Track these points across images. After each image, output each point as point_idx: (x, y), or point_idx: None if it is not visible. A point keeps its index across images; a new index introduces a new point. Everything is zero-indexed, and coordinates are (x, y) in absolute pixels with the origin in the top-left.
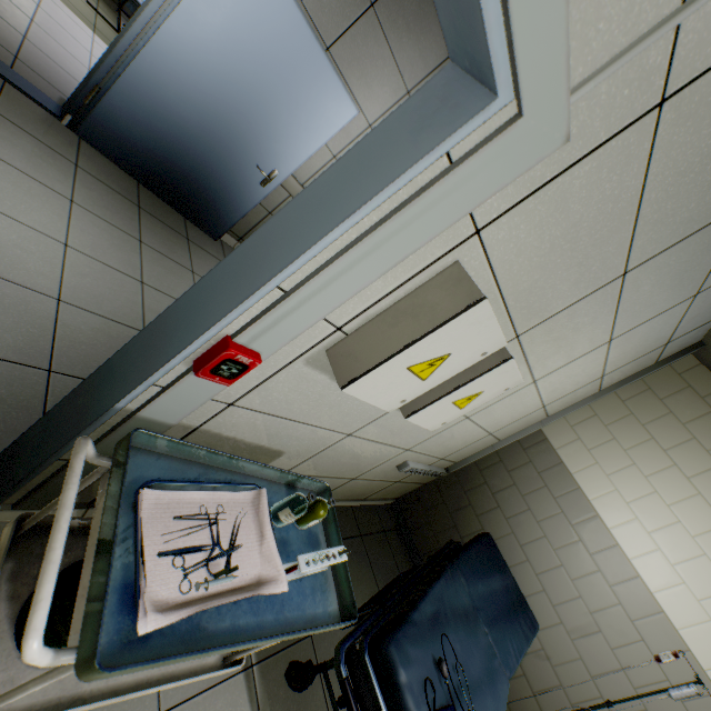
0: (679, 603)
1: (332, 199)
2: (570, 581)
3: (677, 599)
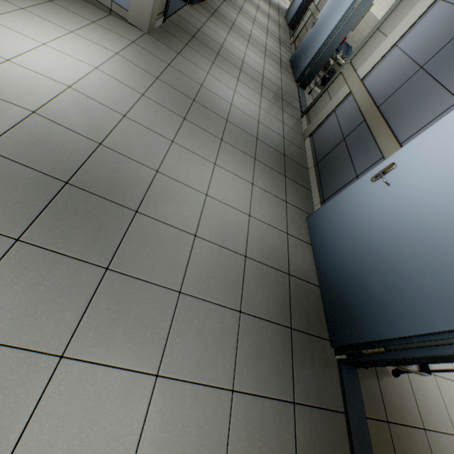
0: (381, 14)
1: (361, 10)
2: (355, 30)
3: (381, 13)
